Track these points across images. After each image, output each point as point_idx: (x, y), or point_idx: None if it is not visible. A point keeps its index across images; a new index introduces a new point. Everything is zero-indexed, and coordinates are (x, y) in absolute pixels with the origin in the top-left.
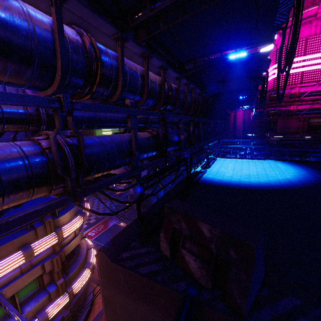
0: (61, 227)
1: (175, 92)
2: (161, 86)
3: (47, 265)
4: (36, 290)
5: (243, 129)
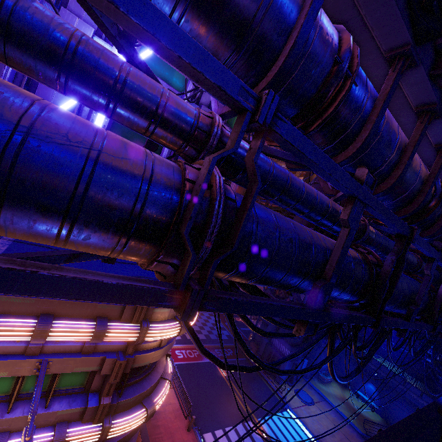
0: (150, 323)
1: None
2: (425, 178)
3: (108, 363)
4: (79, 387)
5: None
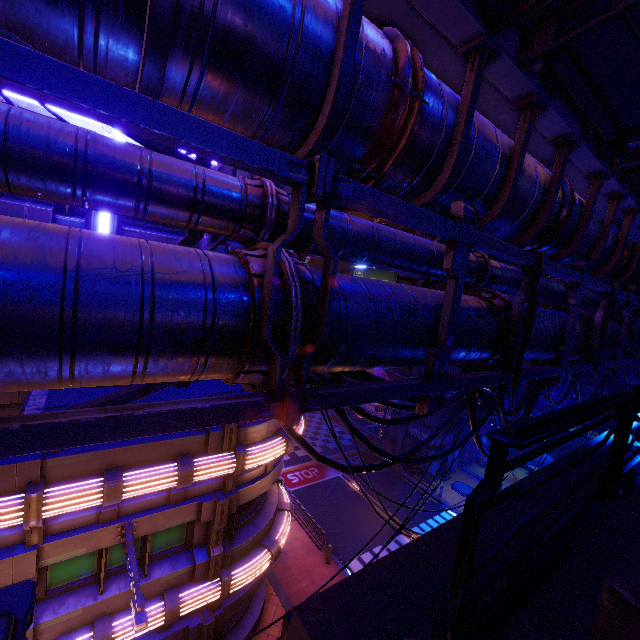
0: (246, 447)
1: (577, 211)
2: (546, 187)
3: (207, 508)
4: (178, 545)
5: None
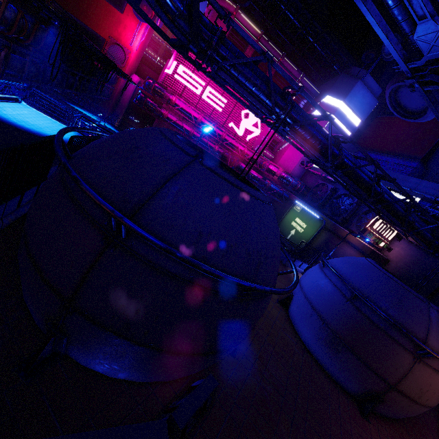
0: None
1: None
2: None
3: None
4: None
5: (130, 107)
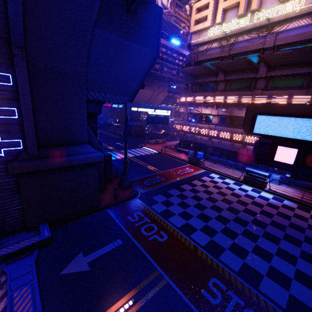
0: None
1: None
2: None
3: None
4: None
5: None
